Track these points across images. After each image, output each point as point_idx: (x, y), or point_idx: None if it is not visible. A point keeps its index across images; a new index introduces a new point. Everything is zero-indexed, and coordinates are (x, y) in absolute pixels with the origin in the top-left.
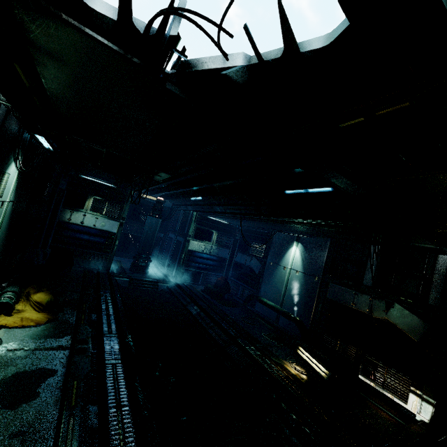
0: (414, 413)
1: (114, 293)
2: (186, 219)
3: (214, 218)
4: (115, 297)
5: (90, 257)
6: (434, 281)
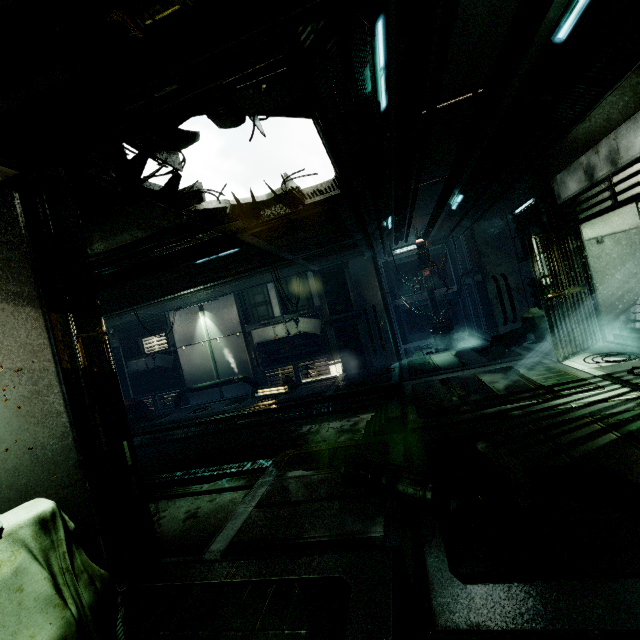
0: (336, 375)
1: None
2: None
3: None
4: None
5: None
6: (312, 291)
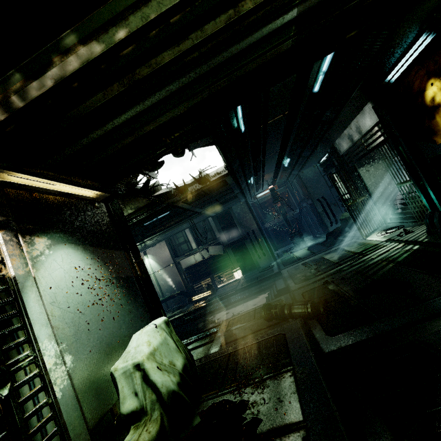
0: (238, 278)
1: None
2: None
3: None
4: None
5: None
6: (213, 229)
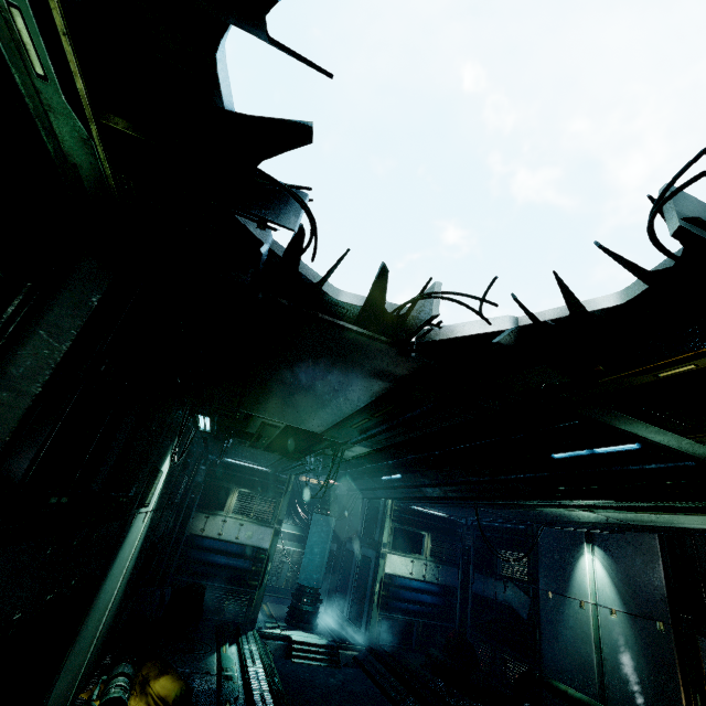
0: None
1: (270, 675)
2: (375, 514)
3: (421, 508)
4: (273, 683)
5: (227, 598)
6: None
